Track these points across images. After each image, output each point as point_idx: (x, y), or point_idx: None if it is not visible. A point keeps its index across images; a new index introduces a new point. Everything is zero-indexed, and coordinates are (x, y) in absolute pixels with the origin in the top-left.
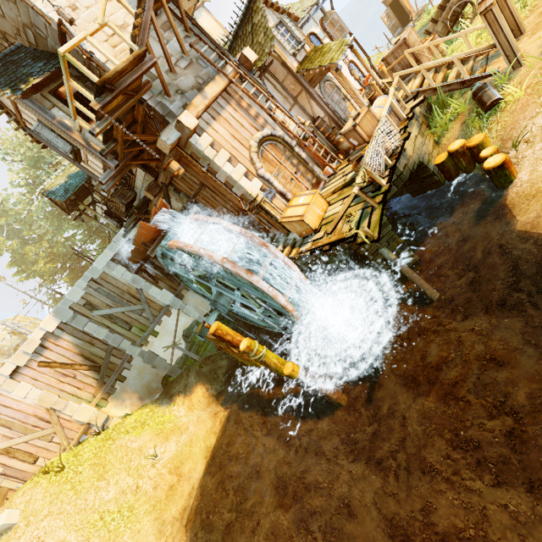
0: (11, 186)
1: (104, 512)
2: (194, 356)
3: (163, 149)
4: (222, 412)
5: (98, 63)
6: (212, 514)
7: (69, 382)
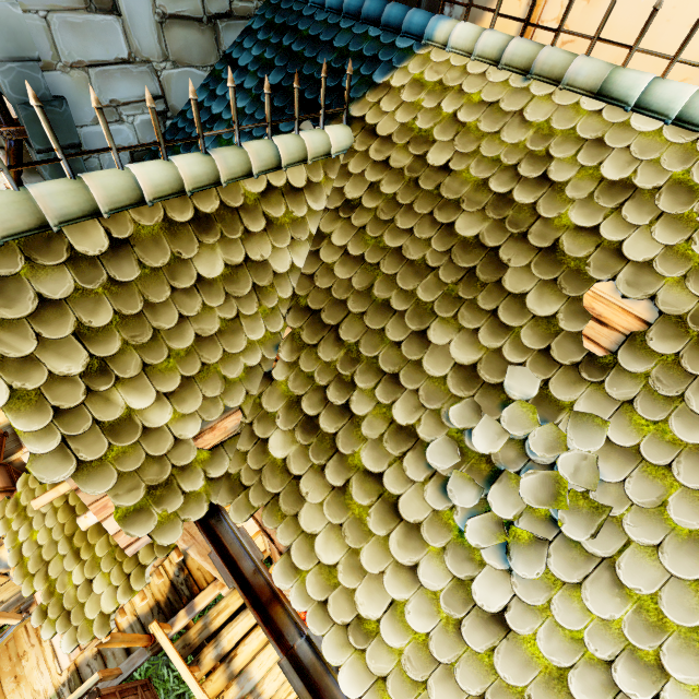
0: None
1: None
2: None
3: None
4: None
5: None
6: None
7: None
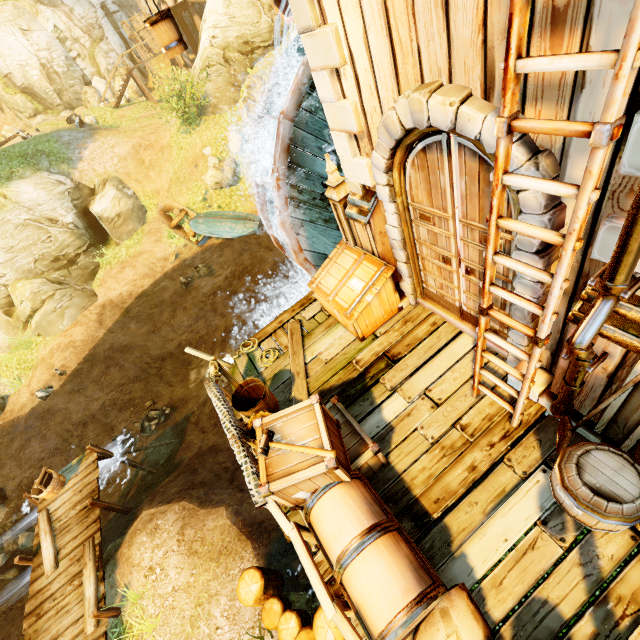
0: None
1: None
2: None
3: None
4: None
5: None
6: None
7: None
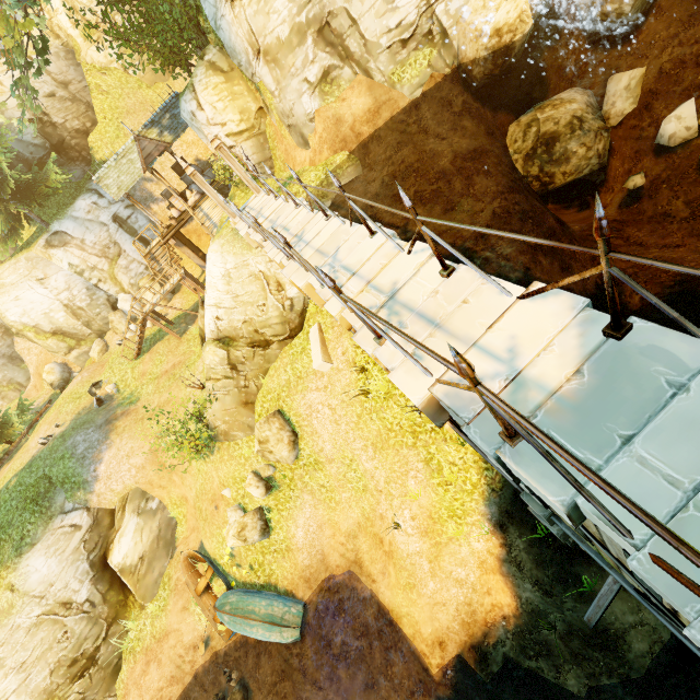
0: None
1: (355, 461)
2: (594, 613)
3: None
4: (438, 660)
5: None
6: (344, 618)
7: None
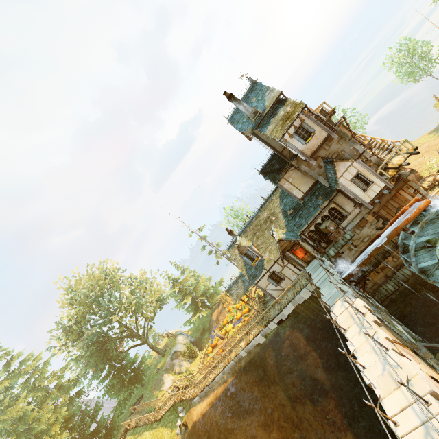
0: (55, 329)
1: None
2: None
3: (409, 179)
4: None
5: (378, 156)
6: None
7: (417, 362)
